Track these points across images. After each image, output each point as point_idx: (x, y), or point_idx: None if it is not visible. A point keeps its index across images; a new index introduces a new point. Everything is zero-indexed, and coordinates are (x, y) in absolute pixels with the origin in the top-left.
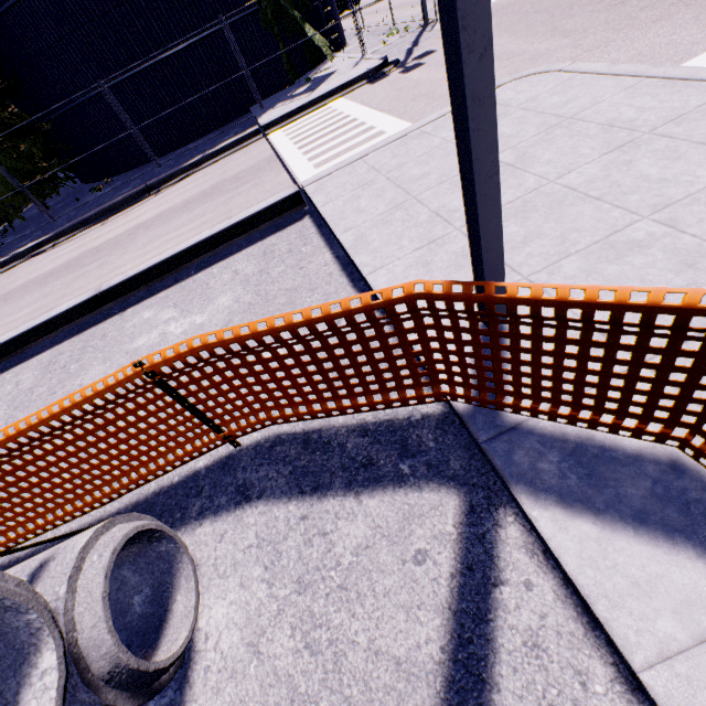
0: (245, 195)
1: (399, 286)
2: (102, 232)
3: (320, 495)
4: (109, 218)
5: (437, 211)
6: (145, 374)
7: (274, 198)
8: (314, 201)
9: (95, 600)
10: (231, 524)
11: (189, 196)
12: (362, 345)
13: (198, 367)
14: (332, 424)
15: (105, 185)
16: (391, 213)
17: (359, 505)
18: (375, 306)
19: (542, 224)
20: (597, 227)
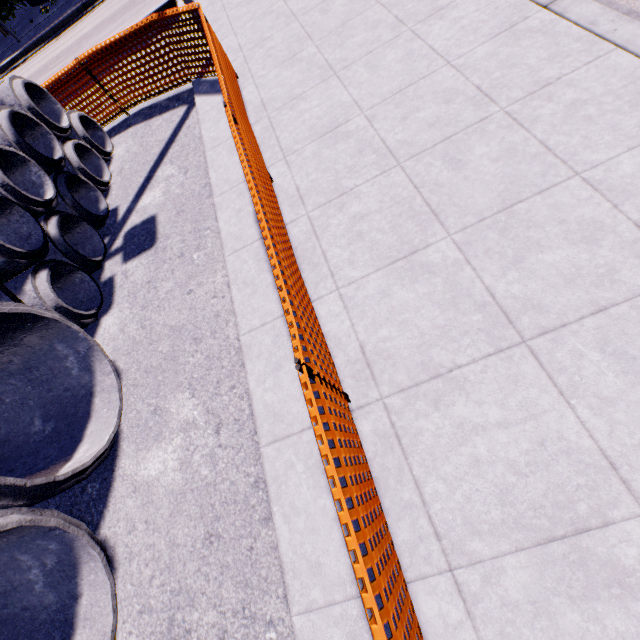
0: (149, 6)
1: (148, 18)
2: (57, 45)
3: (151, 119)
4: (61, 35)
5: (224, 4)
6: (80, 64)
7: (159, 4)
8: (178, 4)
9: (76, 119)
10: (124, 134)
11: (114, 11)
12: (150, 49)
13: (99, 64)
14: (160, 100)
15: (51, 7)
16: (207, 8)
17: (161, 117)
18: (143, 27)
19: (253, 7)
20: (267, 6)
